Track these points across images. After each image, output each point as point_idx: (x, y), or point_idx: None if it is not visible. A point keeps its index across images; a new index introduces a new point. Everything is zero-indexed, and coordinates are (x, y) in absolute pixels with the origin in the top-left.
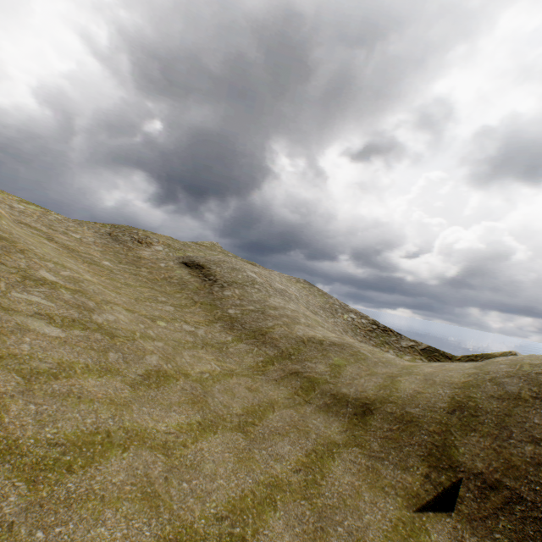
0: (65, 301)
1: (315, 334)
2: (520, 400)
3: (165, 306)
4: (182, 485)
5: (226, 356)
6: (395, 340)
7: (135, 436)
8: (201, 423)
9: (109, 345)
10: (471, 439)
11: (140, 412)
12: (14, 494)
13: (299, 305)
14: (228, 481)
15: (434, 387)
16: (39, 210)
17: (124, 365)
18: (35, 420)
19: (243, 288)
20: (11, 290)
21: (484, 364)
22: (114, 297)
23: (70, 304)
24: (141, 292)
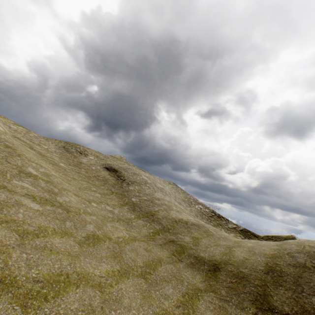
0: (42, 187)
1: (182, 217)
2: (306, 268)
3: (95, 194)
4: (111, 313)
5: (131, 228)
6: (225, 223)
7: (82, 278)
8: (120, 271)
9: (66, 216)
10: (280, 291)
11: (84, 262)
12: (14, 314)
13: (171, 198)
14: (138, 311)
15: (255, 256)
16: (24, 130)
17: (75, 230)
18: (26, 264)
19: (140, 185)
20: (13, 179)
21: (282, 243)
22: (68, 186)
23: (45, 189)
24: (81, 184)
